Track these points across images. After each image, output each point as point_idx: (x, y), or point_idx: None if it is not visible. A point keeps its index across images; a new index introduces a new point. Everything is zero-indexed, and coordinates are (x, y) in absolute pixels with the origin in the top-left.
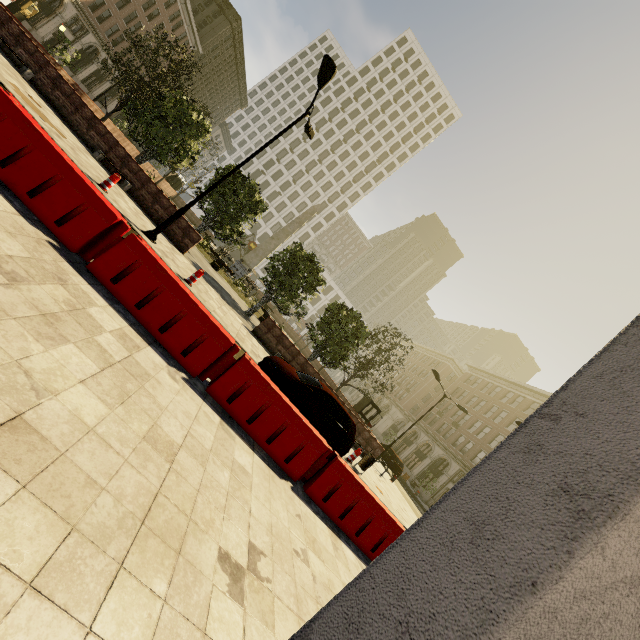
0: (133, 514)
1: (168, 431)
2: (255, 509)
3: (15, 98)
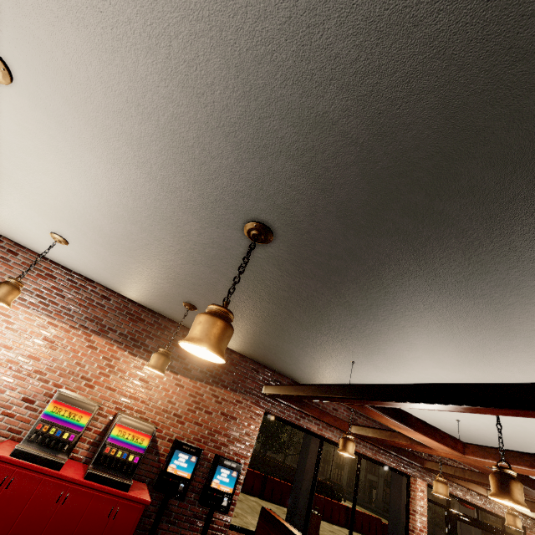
0: None
1: (329, 529)
2: None
3: None
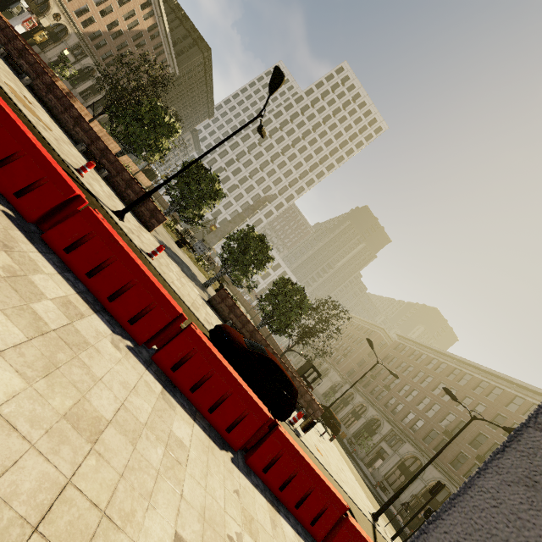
0: (24, 519)
1: (97, 405)
2: (188, 490)
3: (8, 95)
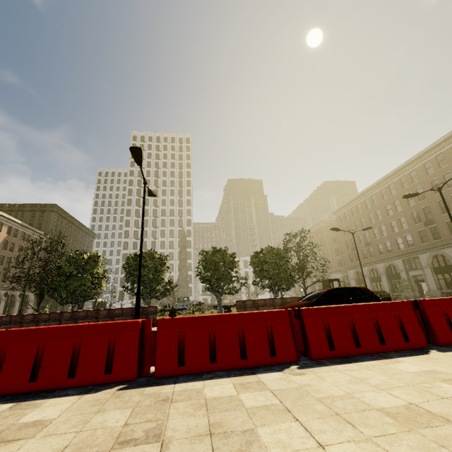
0: None
1: (388, 404)
2: None
3: None
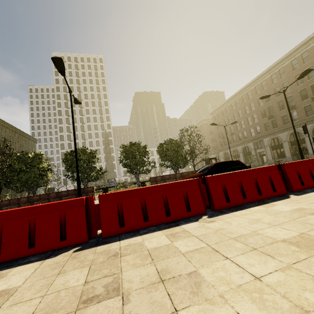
0: None
1: (286, 236)
2: None
3: None
